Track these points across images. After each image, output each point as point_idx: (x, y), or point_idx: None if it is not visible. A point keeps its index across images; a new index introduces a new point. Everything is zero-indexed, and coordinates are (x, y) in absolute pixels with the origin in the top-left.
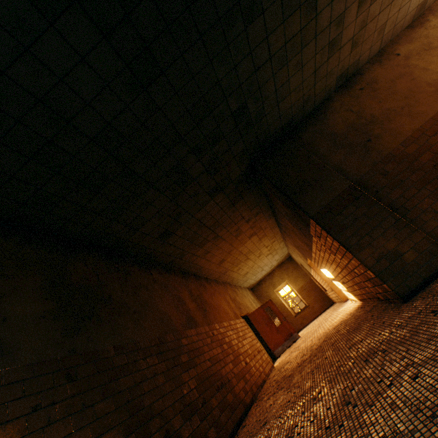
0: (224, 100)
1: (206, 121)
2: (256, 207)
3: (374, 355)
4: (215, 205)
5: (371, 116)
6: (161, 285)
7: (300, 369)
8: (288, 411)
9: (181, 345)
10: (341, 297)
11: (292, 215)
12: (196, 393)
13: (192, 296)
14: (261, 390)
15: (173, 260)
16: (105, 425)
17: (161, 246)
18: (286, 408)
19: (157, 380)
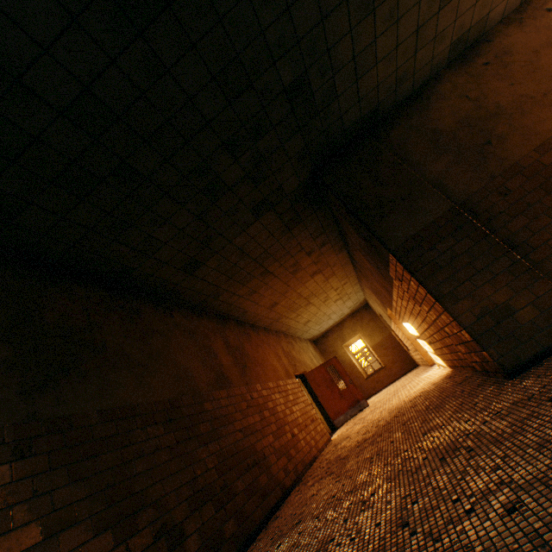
0: (273, 66)
1: (244, 98)
2: (322, 235)
3: (455, 453)
4: (263, 229)
5: (495, 105)
6: (184, 331)
7: (358, 451)
8: (329, 512)
9: (201, 411)
10: (426, 360)
11: (367, 248)
12: (214, 473)
13: (229, 347)
14: (308, 469)
15: (205, 299)
16: (67, 519)
17: (187, 279)
18: (328, 507)
19: (159, 457)
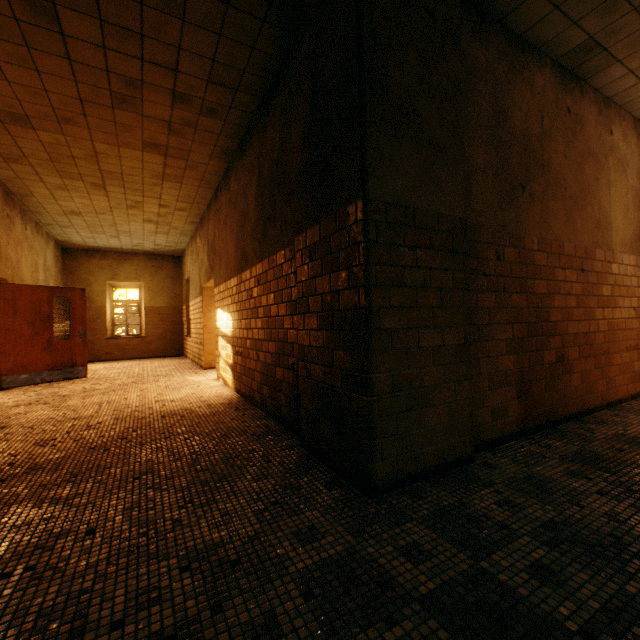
0: None
1: None
2: (228, 92)
3: None
4: None
5: (549, 160)
6: None
7: None
8: None
9: None
10: (205, 360)
11: (299, 171)
12: None
13: None
14: None
15: None
16: None
17: None
18: None
19: None
